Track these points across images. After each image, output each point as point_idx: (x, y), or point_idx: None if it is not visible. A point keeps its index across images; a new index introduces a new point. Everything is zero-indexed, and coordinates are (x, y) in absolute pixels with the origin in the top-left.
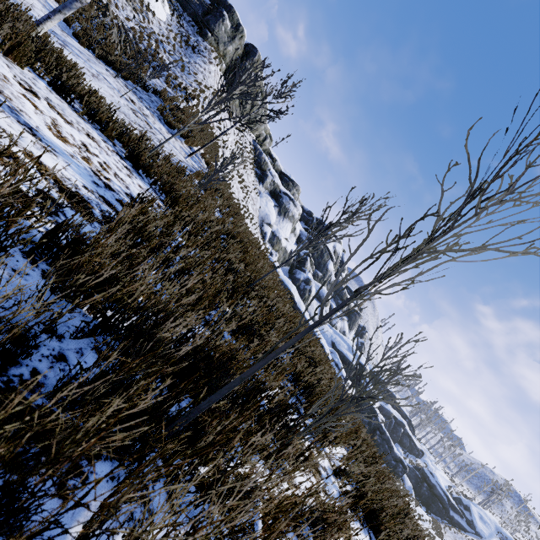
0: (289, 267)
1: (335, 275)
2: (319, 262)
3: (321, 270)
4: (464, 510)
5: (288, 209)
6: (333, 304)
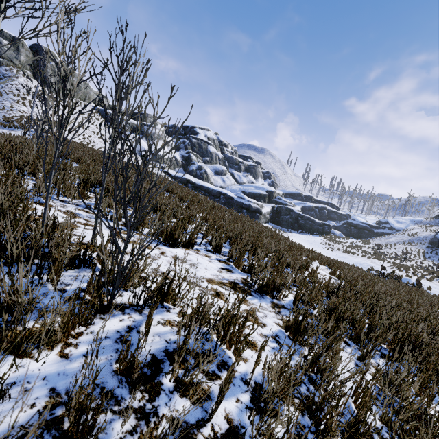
0: (182, 167)
1: (222, 153)
2: (202, 152)
3: (207, 156)
4: (385, 225)
5: (152, 133)
6: (232, 171)
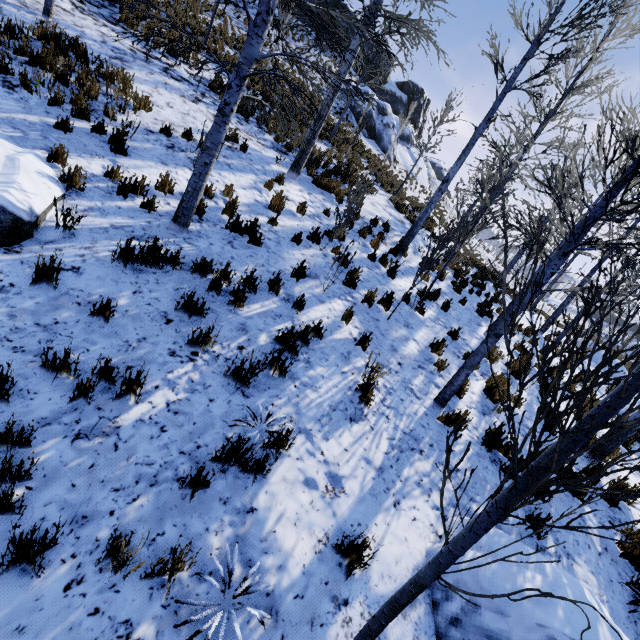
0: None
1: None
2: None
3: None
4: None
5: None
6: None
